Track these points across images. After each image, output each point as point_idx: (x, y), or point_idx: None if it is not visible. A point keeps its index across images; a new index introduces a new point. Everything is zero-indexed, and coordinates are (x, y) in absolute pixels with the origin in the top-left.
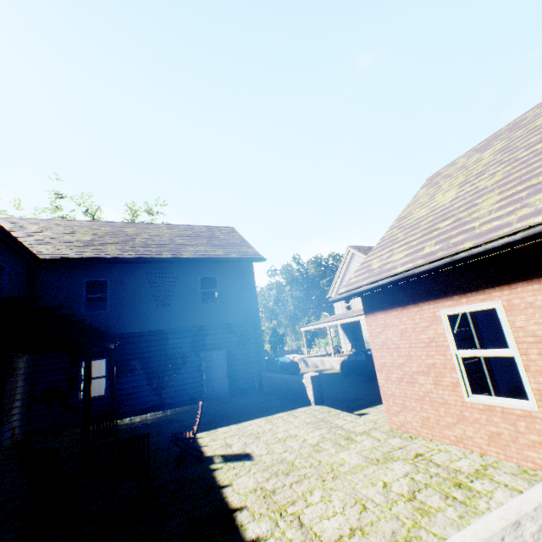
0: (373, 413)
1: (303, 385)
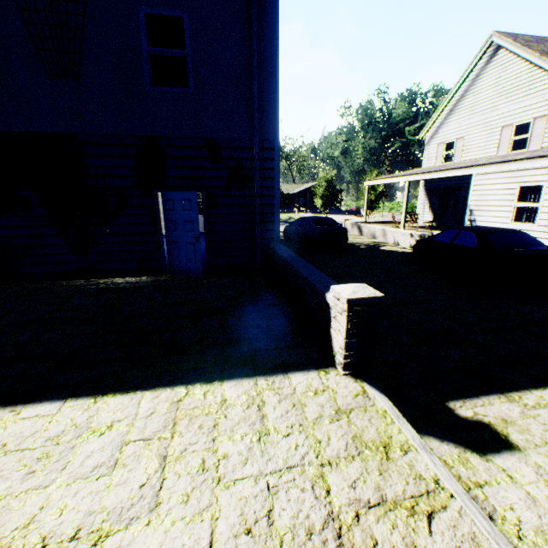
0: (541, 462)
1: (326, 308)
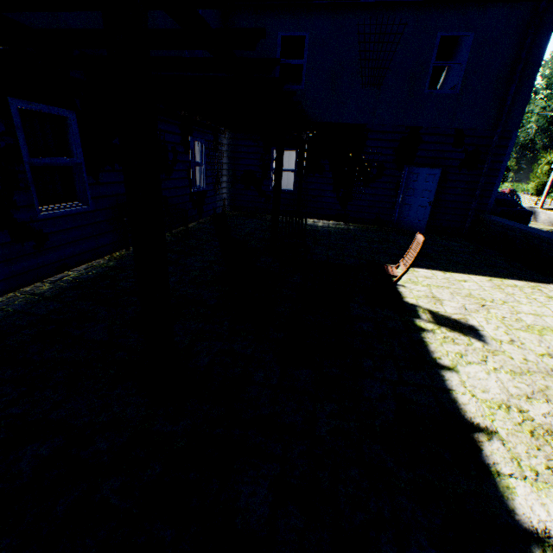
0: None
1: None
